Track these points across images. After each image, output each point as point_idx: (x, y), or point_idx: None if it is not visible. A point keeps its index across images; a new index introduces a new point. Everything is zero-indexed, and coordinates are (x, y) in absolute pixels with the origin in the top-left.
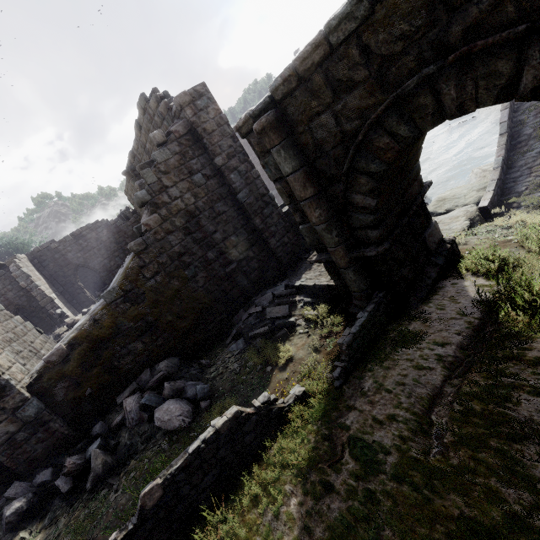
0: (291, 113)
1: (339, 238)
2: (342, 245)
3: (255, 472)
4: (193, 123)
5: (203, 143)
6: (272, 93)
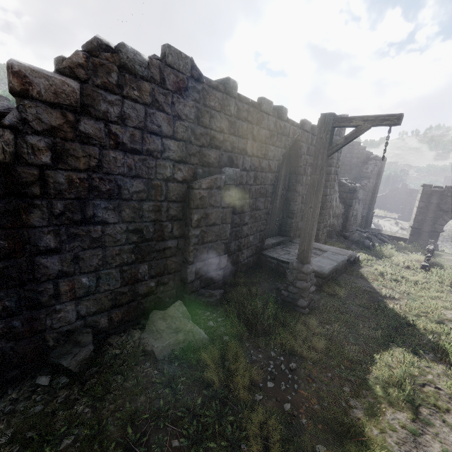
0: (446, 193)
1: (432, 224)
2: (431, 226)
3: (437, 253)
4: (382, 167)
5: (379, 173)
6: (445, 187)
